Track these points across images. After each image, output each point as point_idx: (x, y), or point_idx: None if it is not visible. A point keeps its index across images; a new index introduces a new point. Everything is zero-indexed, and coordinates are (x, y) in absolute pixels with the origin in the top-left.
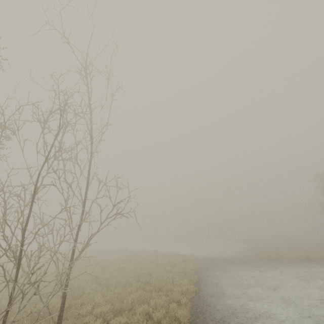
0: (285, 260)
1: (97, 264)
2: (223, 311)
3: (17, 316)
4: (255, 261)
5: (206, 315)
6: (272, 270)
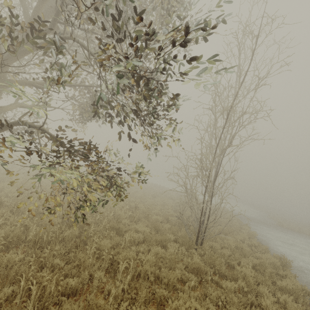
0: (305, 235)
1: (163, 194)
2: (282, 253)
3: (170, 218)
4: (279, 228)
5: (273, 252)
6: (298, 239)
